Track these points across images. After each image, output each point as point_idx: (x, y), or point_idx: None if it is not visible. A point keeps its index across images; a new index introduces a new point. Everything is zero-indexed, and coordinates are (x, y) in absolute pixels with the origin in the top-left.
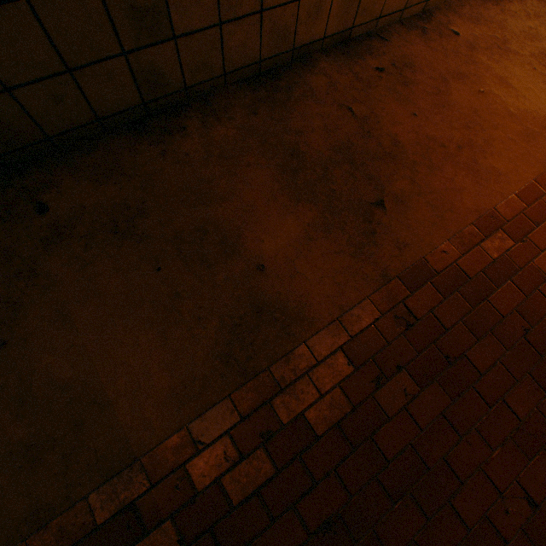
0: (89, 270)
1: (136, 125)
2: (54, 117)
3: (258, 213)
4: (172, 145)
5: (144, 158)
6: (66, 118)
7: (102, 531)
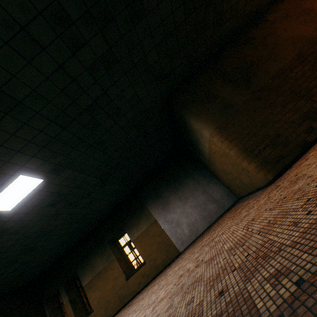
0: (284, 24)
1: (274, 3)
2: (265, 3)
3: (313, 4)
4: (284, 2)
5: (280, 6)
6: (266, 3)
7: (313, 46)
